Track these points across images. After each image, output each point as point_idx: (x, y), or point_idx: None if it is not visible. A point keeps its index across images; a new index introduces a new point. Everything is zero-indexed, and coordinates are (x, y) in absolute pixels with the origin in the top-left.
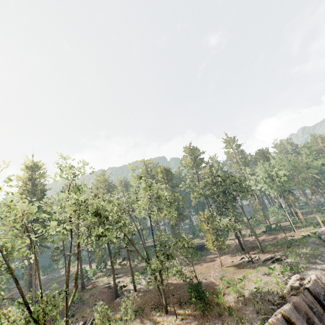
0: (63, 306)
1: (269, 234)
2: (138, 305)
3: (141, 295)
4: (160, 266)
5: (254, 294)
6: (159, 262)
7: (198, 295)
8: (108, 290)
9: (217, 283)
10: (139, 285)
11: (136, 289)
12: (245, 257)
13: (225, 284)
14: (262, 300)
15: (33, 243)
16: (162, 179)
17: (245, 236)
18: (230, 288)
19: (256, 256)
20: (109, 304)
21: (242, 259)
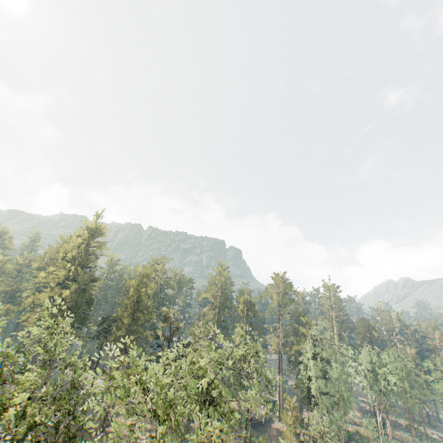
0: None
1: None
2: None
3: None
4: None
5: None
6: None
7: None
8: None
9: None
10: None
11: None
12: None
13: None
14: None
15: None
16: (241, 312)
17: None
18: None
19: None
20: None
21: None
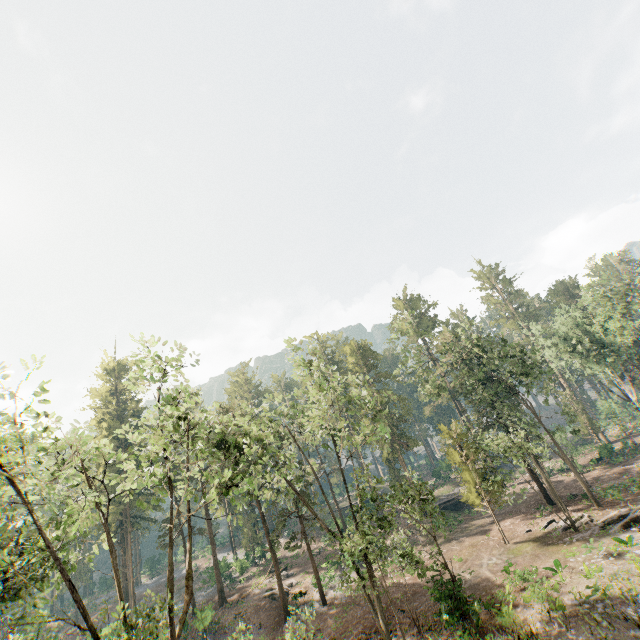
0: (187, 639)
1: (610, 464)
2: (331, 635)
3: (336, 613)
4: (362, 546)
5: (588, 604)
6: (360, 537)
7: (454, 609)
8: (271, 603)
9: (497, 581)
10: (331, 591)
11: (325, 600)
12: (557, 520)
13: (517, 582)
14: (608, 616)
15: (125, 513)
16: (355, 366)
17: (553, 473)
18: (527, 590)
19: (582, 515)
20: (273, 633)
21: (551, 525)
